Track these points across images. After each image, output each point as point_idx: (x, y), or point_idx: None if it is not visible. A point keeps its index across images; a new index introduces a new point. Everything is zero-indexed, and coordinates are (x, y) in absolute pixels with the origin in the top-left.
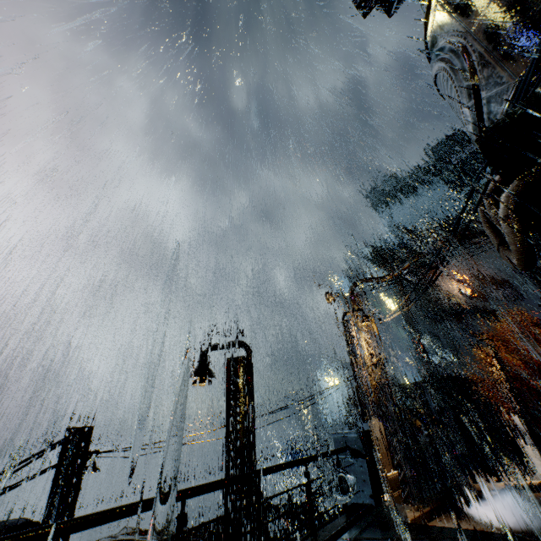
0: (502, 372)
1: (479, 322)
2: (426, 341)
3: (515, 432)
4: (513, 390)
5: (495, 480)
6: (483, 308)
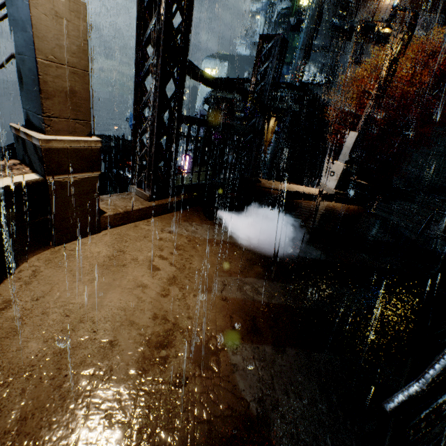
0: (386, 74)
1: (374, 48)
2: (313, 51)
3: (323, 151)
4: (376, 103)
5: (287, 175)
6: (392, 33)
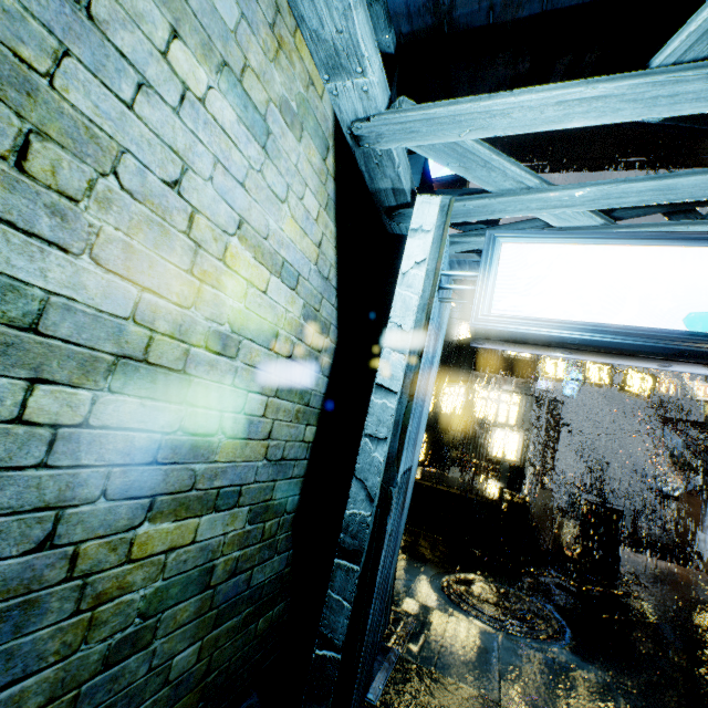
0: None
1: None
2: None
3: None
4: None
5: None
6: None
